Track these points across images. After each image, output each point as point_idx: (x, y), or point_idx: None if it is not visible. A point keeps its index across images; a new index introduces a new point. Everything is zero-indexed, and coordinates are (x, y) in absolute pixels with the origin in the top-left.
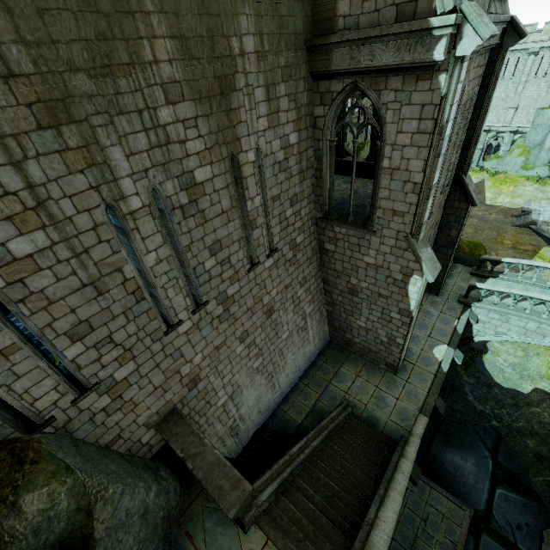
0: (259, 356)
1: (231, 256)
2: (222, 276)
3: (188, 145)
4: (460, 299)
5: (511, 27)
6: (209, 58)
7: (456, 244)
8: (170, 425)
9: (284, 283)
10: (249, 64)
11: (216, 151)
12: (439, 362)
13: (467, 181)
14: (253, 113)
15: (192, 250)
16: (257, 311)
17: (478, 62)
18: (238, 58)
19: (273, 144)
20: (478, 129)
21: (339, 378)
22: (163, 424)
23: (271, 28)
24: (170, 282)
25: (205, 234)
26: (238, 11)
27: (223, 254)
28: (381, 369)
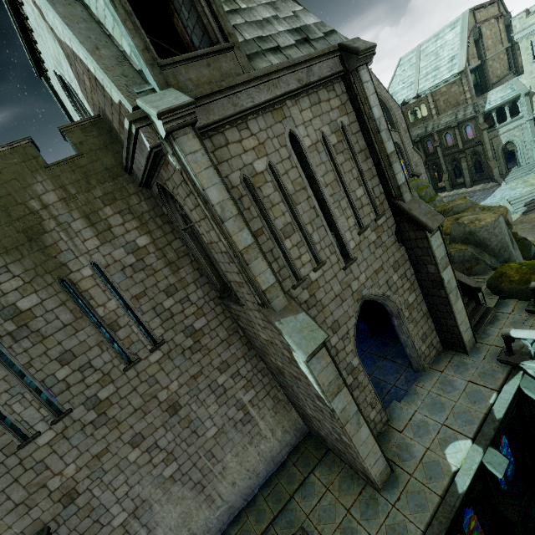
0: (171, 461)
1: (92, 361)
2: (85, 381)
3: (4, 286)
4: (499, 357)
5: (344, 51)
6: (8, 223)
7: (444, 282)
8: None
9: (188, 373)
10: (57, 209)
11: (40, 281)
12: (452, 472)
13: (409, 206)
14: (76, 240)
15: (35, 365)
16: (151, 410)
17: (311, 101)
18: (42, 210)
19: (115, 254)
20: (381, 150)
21: (305, 491)
22: None
23: (74, 178)
24: (15, 398)
25: (48, 348)
26: (30, 183)
27: (80, 361)
28: (360, 481)
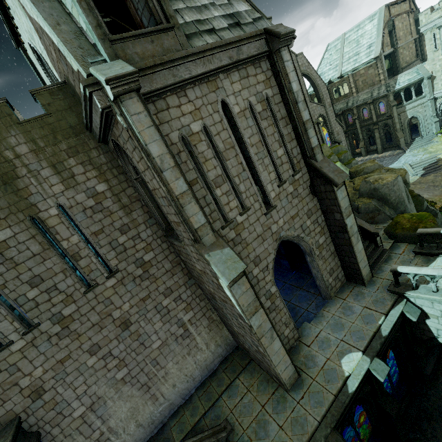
0: (123, 366)
1: (58, 284)
2: (51, 301)
3: None
4: (389, 288)
5: (268, 35)
6: None
7: (347, 227)
8: (2, 434)
9: (138, 296)
10: (28, 159)
11: (13, 218)
12: (345, 377)
13: (321, 164)
14: (44, 185)
15: (9, 287)
16: (107, 325)
17: (240, 75)
18: (15, 160)
19: (77, 198)
20: (299, 118)
21: (231, 392)
22: (0, 432)
23: (42, 134)
24: None
25: (20, 273)
26: (5, 137)
27: (47, 284)
28: (273, 384)
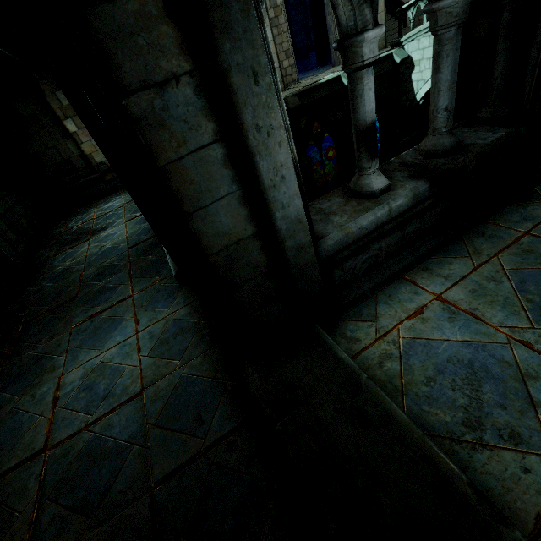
0: None
1: None
2: None
3: None
4: (391, 41)
5: None
6: None
7: None
8: None
9: None
10: None
11: None
12: (319, 80)
13: None
14: None
15: None
16: None
17: None
18: None
19: None
20: None
21: None
22: None
23: None
24: None
25: None
26: None
27: None
28: None
